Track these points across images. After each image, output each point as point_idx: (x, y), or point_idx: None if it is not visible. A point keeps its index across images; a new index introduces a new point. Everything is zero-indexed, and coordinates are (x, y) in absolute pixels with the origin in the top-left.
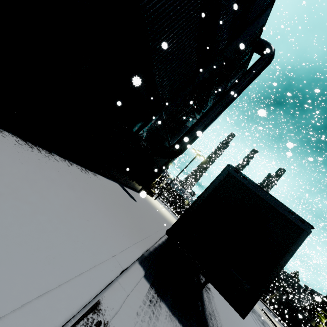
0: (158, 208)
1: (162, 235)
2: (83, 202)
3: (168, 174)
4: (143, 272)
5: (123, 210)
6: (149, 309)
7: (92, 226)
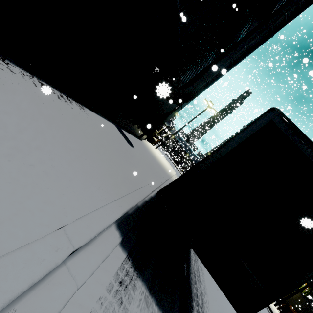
0: (157, 157)
1: (156, 187)
2: (37, 136)
3: (173, 126)
4: (120, 239)
5: (111, 155)
6: (115, 298)
7: (36, 175)
